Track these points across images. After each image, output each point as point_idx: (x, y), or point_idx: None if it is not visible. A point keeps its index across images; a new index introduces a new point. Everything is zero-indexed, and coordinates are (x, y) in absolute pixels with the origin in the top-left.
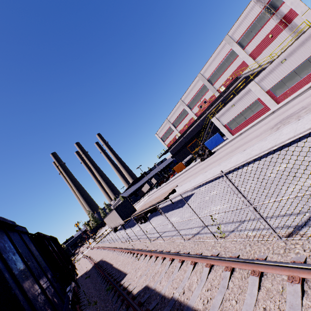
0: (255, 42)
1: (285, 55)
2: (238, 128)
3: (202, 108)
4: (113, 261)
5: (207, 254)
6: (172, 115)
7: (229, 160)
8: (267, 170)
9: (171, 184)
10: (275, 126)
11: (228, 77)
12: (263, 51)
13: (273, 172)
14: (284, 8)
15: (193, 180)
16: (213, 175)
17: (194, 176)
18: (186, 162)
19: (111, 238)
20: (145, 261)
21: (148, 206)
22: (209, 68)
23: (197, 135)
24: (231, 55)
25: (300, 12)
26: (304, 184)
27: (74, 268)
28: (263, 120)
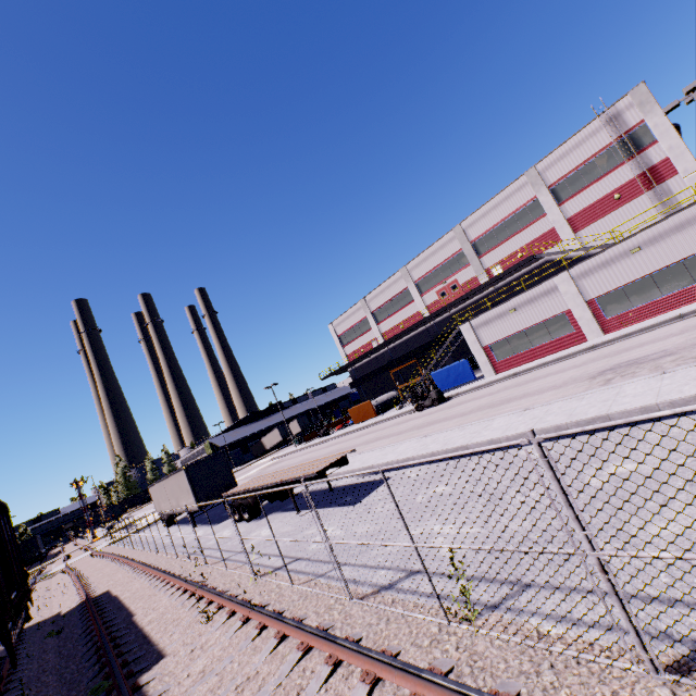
0: (585, 198)
1: (642, 239)
2: (512, 361)
3: (445, 297)
4: (139, 606)
5: (415, 659)
6: (378, 294)
7: (486, 421)
8: (585, 466)
9: (334, 445)
10: (601, 374)
11: (514, 250)
12: (595, 221)
13: (600, 474)
14: (655, 152)
15: (392, 448)
16: (444, 446)
17: (395, 439)
18: (380, 403)
19: (151, 540)
20: (225, 629)
21: (272, 482)
22: (481, 221)
23: (419, 353)
24: (532, 208)
25: (682, 169)
26: (694, 525)
27: (23, 600)
28: (570, 358)
